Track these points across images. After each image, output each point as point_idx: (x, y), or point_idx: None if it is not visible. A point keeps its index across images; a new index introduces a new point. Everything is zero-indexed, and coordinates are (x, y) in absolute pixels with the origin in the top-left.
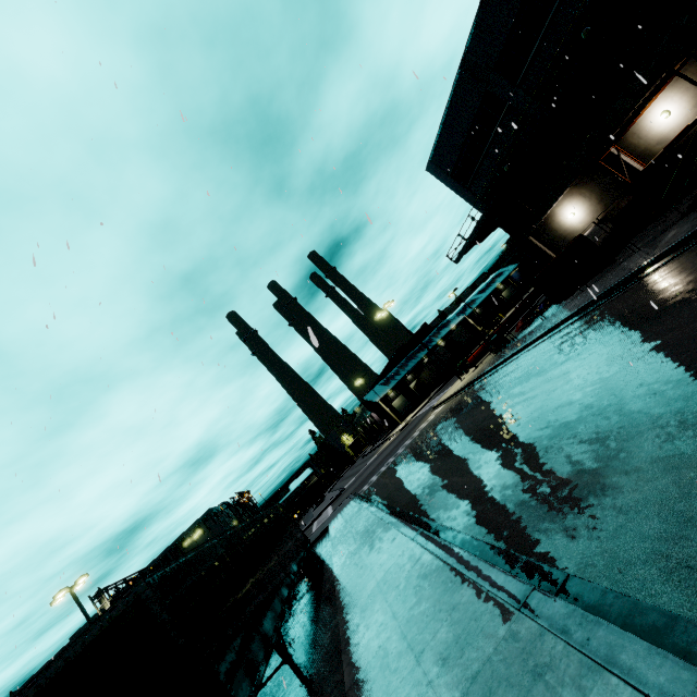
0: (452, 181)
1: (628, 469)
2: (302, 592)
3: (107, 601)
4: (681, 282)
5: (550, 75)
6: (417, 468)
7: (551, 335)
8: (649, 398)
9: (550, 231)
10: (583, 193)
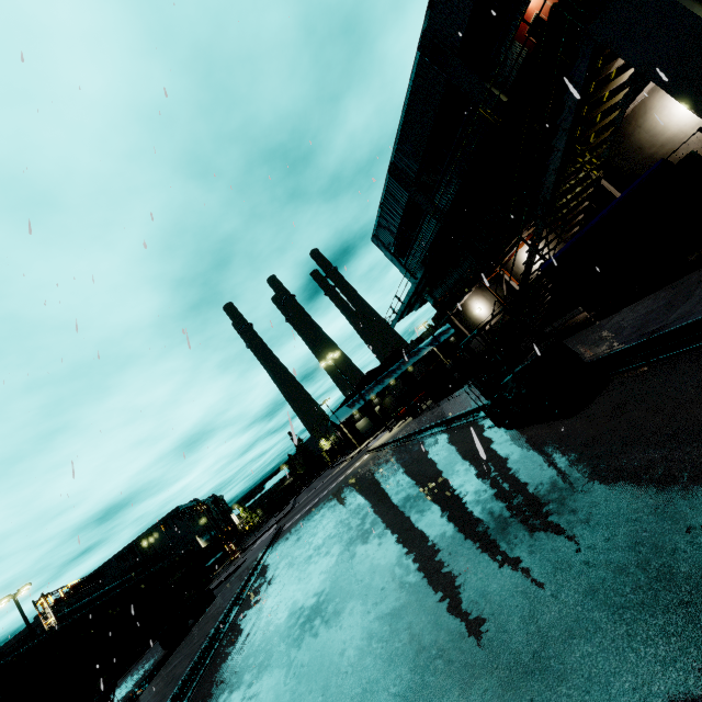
0: (391, 255)
1: (246, 653)
2: (190, 630)
3: (48, 606)
4: (416, 469)
5: (453, 201)
6: (295, 536)
7: (411, 440)
8: (303, 592)
9: (466, 316)
10: (485, 295)
